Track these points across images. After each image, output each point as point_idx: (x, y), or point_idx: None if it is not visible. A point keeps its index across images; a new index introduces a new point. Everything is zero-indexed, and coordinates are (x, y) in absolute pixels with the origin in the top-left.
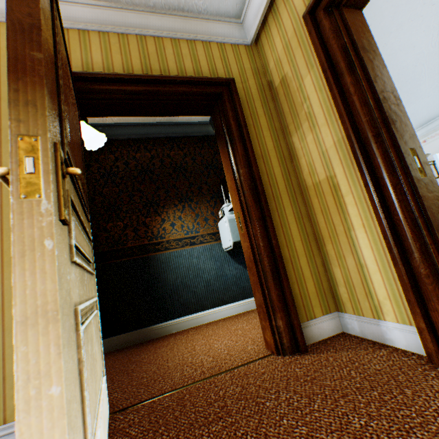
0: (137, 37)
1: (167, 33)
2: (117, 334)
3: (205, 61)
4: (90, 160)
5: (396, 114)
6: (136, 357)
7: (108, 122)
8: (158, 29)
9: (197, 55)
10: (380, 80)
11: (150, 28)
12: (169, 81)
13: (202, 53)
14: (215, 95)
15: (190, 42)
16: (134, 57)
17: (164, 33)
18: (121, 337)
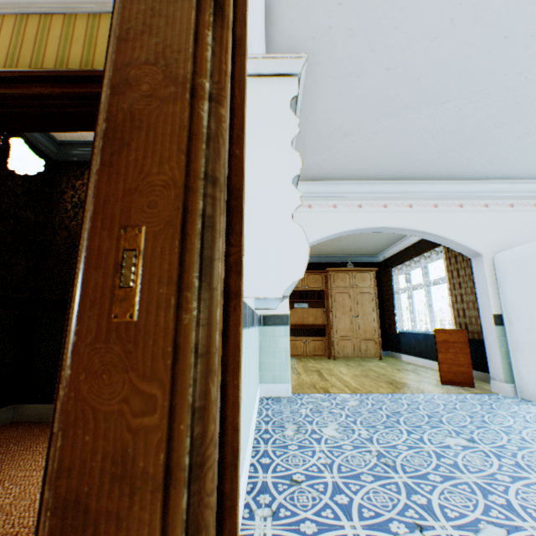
0: (18, 17)
1: (59, 7)
2: (40, 402)
3: (106, 44)
4: (66, 185)
5: (145, 124)
6: (10, 445)
7: (90, 139)
8: (49, 3)
9: (97, 36)
10: (147, 34)
11: (37, 2)
12: (20, 79)
13: (107, 32)
14: (93, 98)
15: (93, 17)
16: (1, 46)
17: (55, 8)
18: (43, 407)
